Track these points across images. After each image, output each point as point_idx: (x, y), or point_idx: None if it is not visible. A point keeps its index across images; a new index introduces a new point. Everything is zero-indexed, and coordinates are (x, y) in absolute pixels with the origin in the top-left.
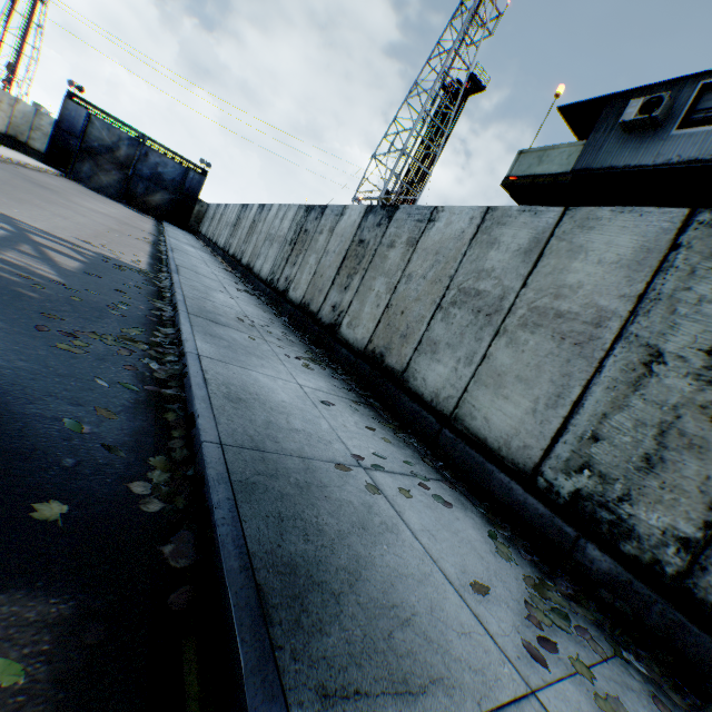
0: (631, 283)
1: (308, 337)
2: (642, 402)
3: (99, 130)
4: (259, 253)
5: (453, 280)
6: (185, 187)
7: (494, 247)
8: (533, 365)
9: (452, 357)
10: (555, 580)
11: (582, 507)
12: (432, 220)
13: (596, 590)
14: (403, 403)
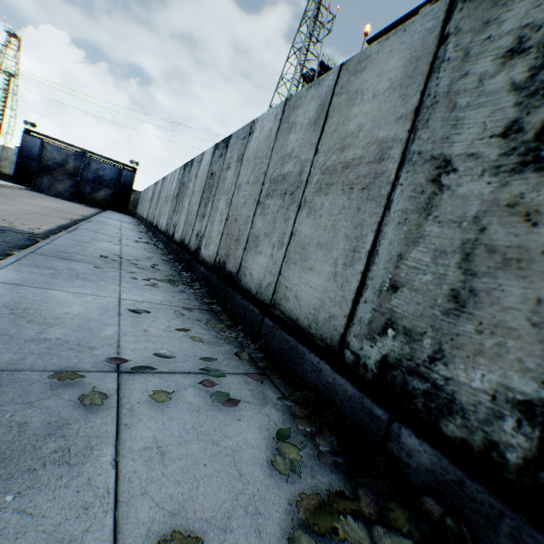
0: (406, 100)
1: (182, 266)
2: (438, 225)
3: (51, 152)
4: (161, 213)
5: (266, 175)
6: (121, 182)
7: (292, 131)
8: (330, 226)
9: (268, 245)
10: (363, 489)
11: (392, 379)
12: (251, 133)
13: (419, 498)
14: (237, 302)
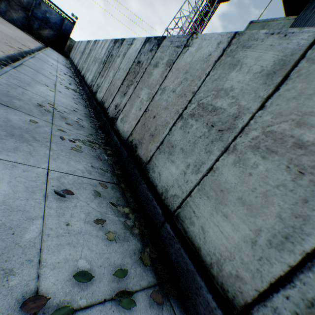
0: None
1: (99, 124)
2: None
3: None
4: (89, 68)
5: (195, 96)
6: (62, 29)
7: (236, 68)
8: (259, 192)
9: (183, 161)
10: None
11: None
12: (187, 46)
13: None
14: (142, 188)
